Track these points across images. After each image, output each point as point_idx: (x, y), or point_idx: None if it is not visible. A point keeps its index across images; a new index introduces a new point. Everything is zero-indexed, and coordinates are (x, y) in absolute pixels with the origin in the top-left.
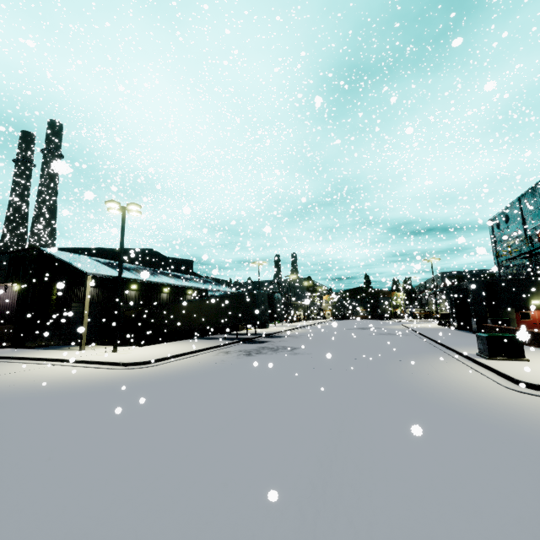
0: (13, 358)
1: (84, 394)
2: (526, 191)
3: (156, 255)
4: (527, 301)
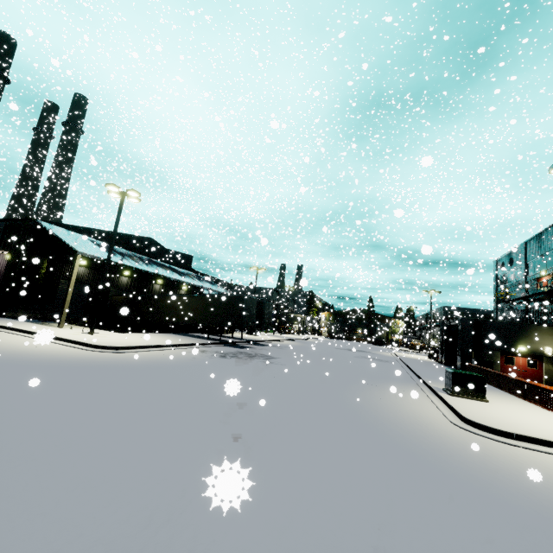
0: None
1: (42, 367)
2: (533, 237)
3: (155, 245)
4: (514, 346)
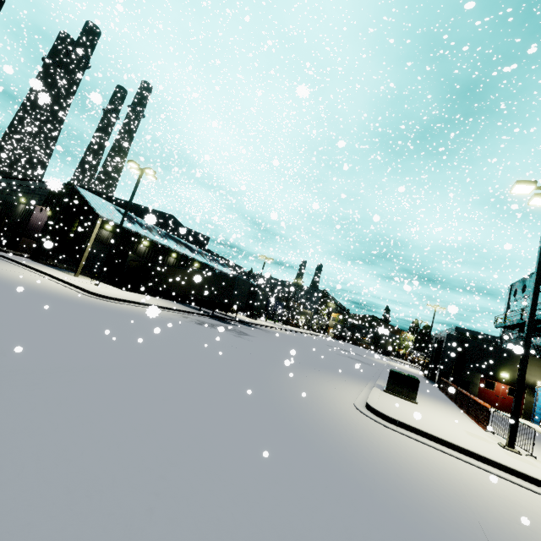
0: (21, 263)
1: (36, 294)
2: None
3: (175, 222)
4: (497, 371)
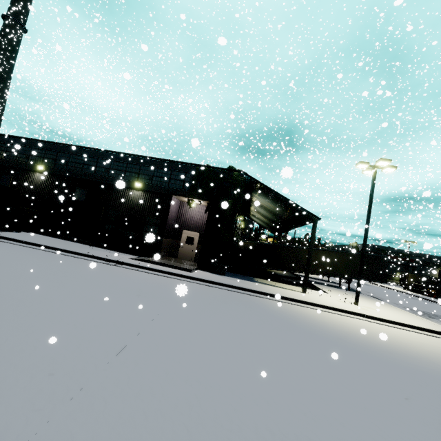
0: (286, 298)
1: None
2: None
3: None
4: None
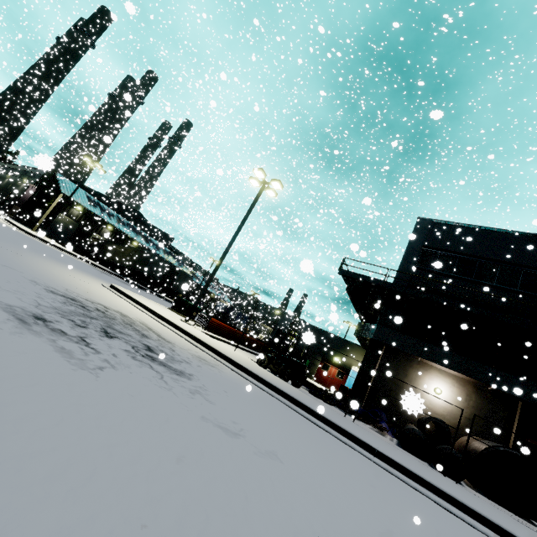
0: None
1: None
2: None
3: (141, 217)
4: (333, 356)
